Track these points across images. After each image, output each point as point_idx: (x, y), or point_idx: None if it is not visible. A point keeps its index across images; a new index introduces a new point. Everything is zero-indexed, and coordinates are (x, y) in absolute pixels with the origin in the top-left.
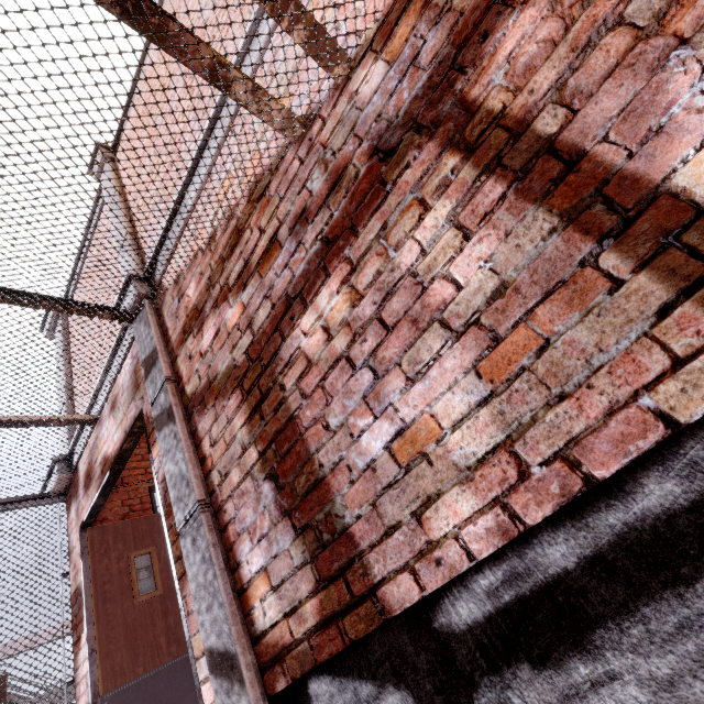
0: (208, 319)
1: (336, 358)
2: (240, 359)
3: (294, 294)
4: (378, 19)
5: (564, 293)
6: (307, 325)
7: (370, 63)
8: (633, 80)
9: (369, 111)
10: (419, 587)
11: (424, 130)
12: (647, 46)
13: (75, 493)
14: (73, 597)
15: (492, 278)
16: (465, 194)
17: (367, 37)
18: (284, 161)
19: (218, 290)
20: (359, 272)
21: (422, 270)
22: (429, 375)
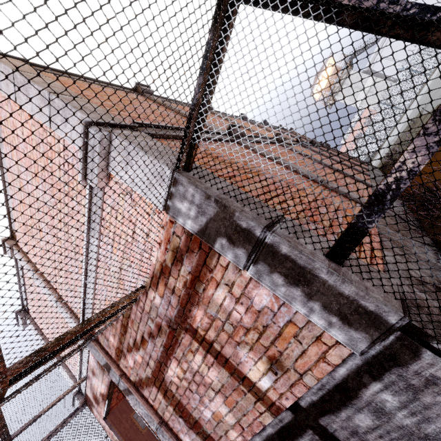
0: (127, 355)
1: (185, 387)
2: (150, 375)
3: (161, 361)
4: (149, 277)
5: (236, 391)
6: (171, 373)
7: (153, 292)
8: (232, 347)
9: (160, 310)
10: None
11: (183, 328)
12: (231, 340)
13: (91, 404)
14: None
15: (219, 381)
16: (203, 355)
17: (148, 281)
18: (132, 308)
19: (126, 346)
20: (181, 363)
21: (200, 371)
22: (214, 401)
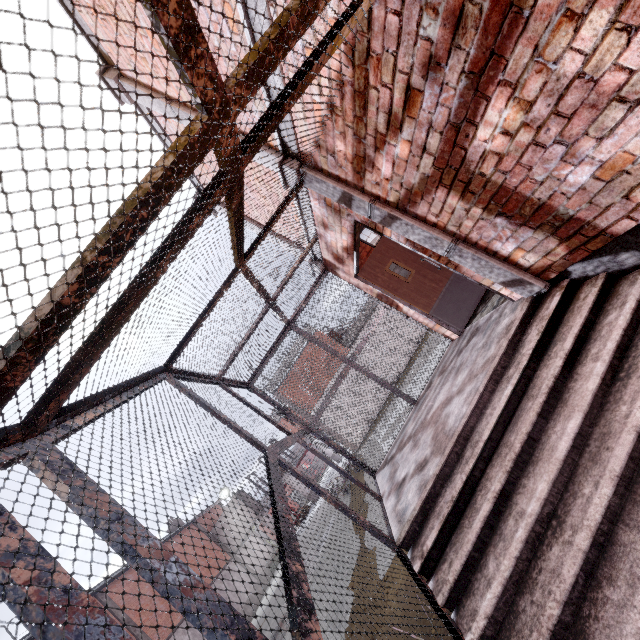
0: (376, 159)
1: (523, 146)
2: (429, 172)
3: (458, 121)
4: None
5: None
6: (484, 135)
7: None
8: None
9: None
10: (634, 221)
11: None
12: None
13: (334, 268)
14: (378, 298)
15: None
16: None
17: None
18: (373, 19)
19: (371, 140)
20: (521, 88)
21: (589, 70)
22: (616, 132)
